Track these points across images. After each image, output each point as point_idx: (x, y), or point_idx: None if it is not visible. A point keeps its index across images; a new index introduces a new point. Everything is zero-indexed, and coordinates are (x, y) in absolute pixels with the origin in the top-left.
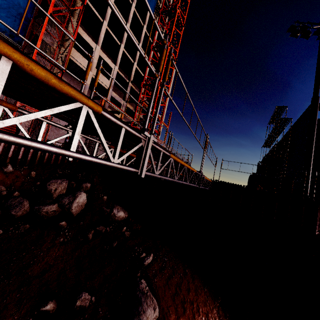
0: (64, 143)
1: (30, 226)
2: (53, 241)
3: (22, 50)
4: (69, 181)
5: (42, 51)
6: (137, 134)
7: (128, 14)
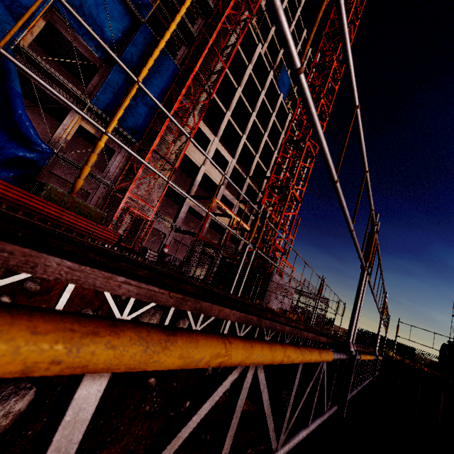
0: (161, 253)
1: (113, 376)
2: (137, 408)
3: (138, 146)
4: (163, 311)
5: (222, 222)
6: (345, 357)
7: (255, 103)
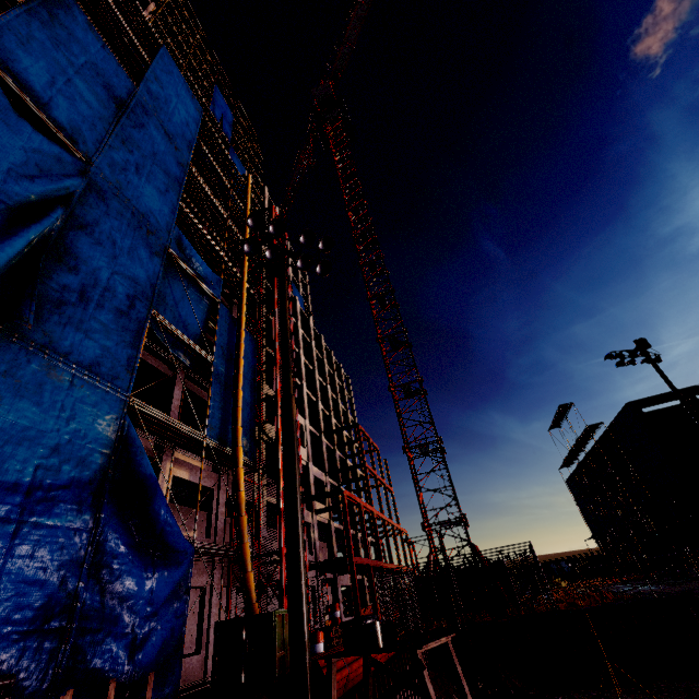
0: (348, 624)
1: None
2: None
3: None
4: None
5: None
6: None
7: (296, 338)
